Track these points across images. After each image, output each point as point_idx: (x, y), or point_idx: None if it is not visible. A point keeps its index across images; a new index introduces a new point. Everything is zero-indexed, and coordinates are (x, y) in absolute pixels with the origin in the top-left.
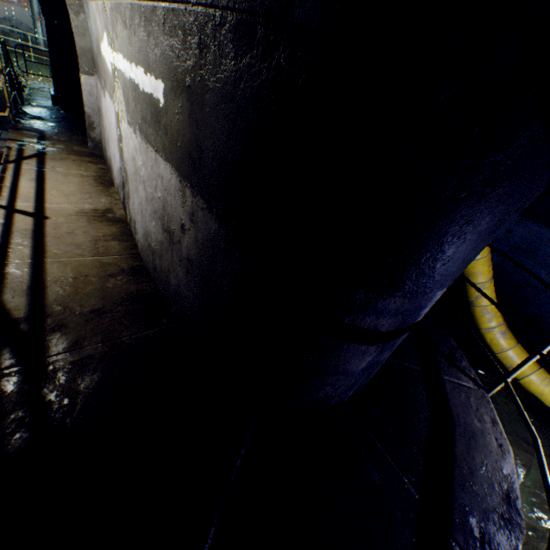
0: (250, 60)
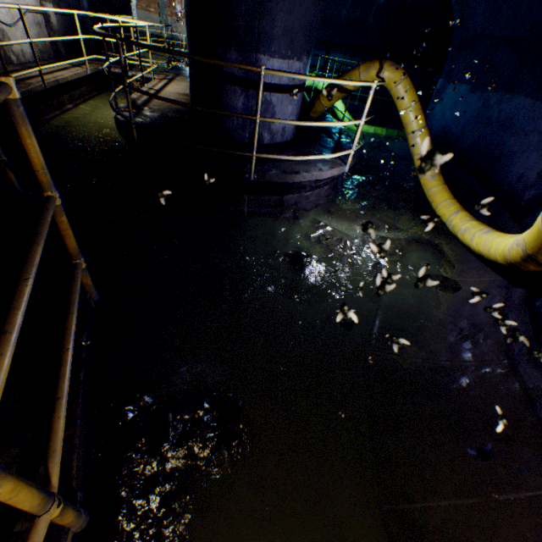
0: None
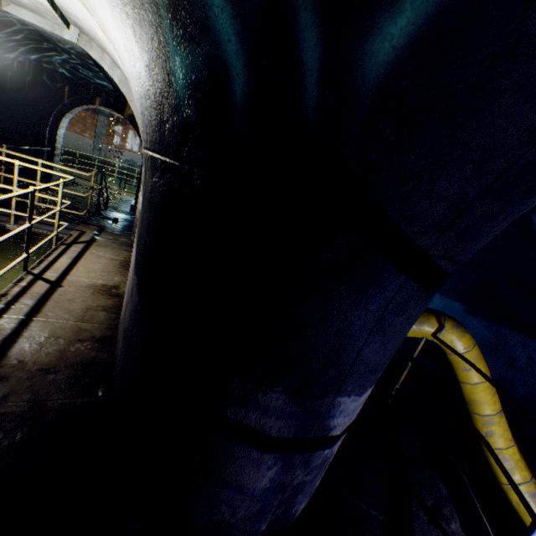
0: (156, 179)
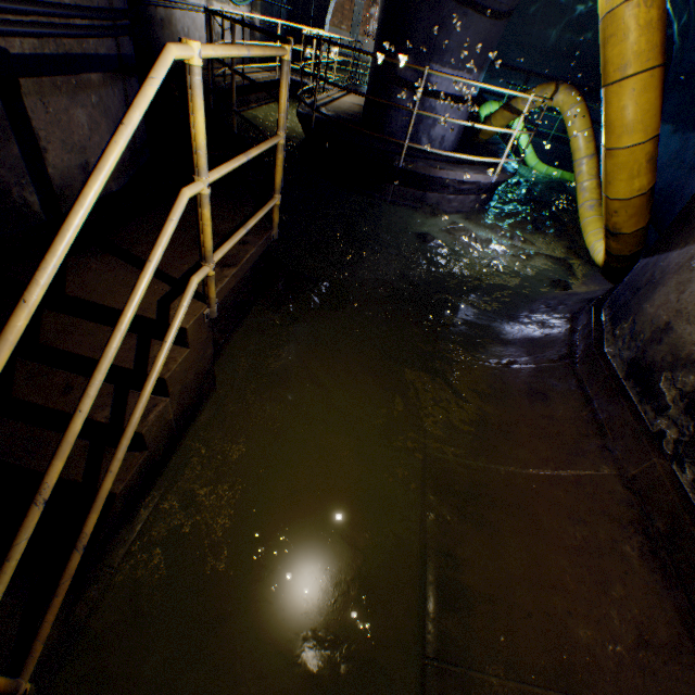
0: None
